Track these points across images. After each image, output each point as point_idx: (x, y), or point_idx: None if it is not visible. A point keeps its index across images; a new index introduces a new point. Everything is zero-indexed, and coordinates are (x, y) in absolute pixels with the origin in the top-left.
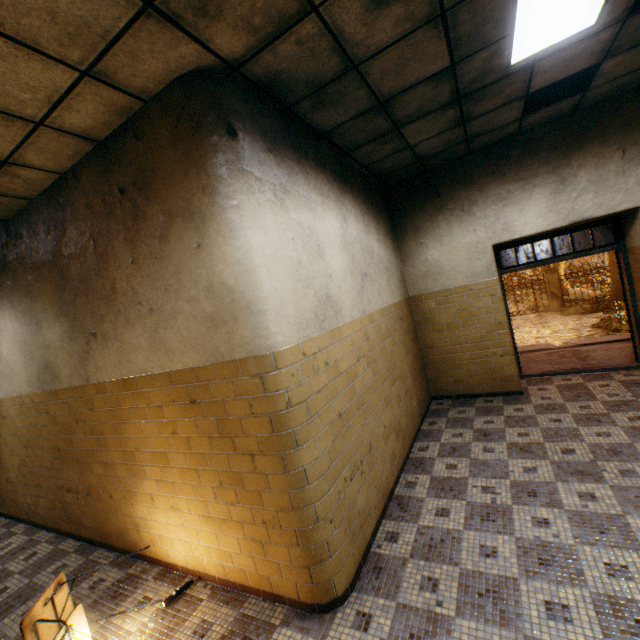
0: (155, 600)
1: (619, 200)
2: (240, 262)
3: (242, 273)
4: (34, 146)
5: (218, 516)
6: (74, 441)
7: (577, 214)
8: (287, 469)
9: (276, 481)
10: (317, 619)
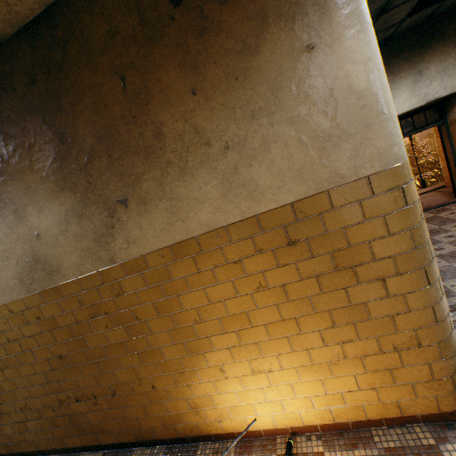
0: None
1: None
2: (372, 60)
3: (375, 72)
4: None
5: (325, 361)
6: (87, 340)
7: (430, 96)
8: (428, 283)
9: (416, 299)
10: None
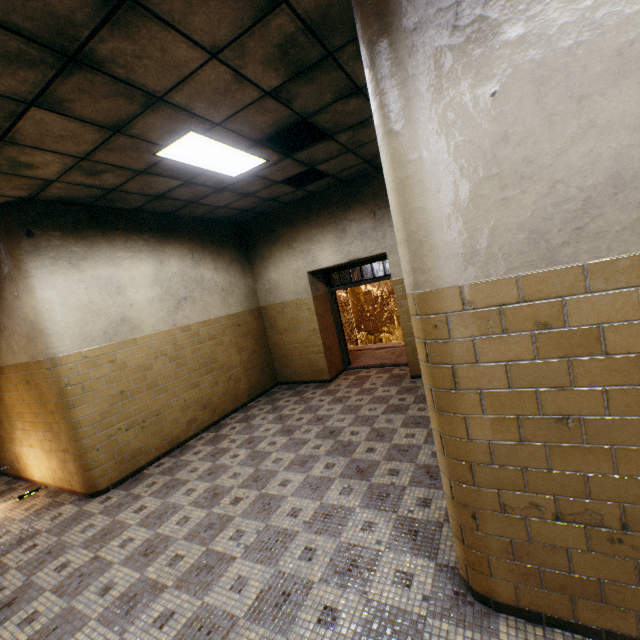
0: (17, 497)
1: (374, 247)
2: (36, 307)
3: (37, 313)
4: None
5: (48, 448)
6: None
7: (353, 255)
8: (68, 420)
9: (64, 426)
10: (87, 500)
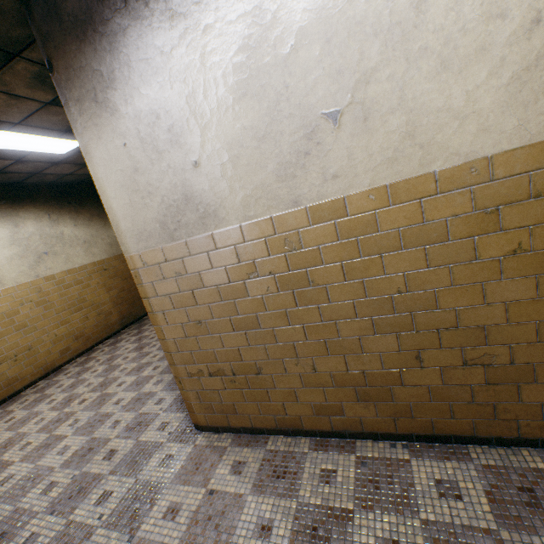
0: None
1: None
2: None
3: None
4: None
5: None
6: None
7: None
8: None
9: None
10: None
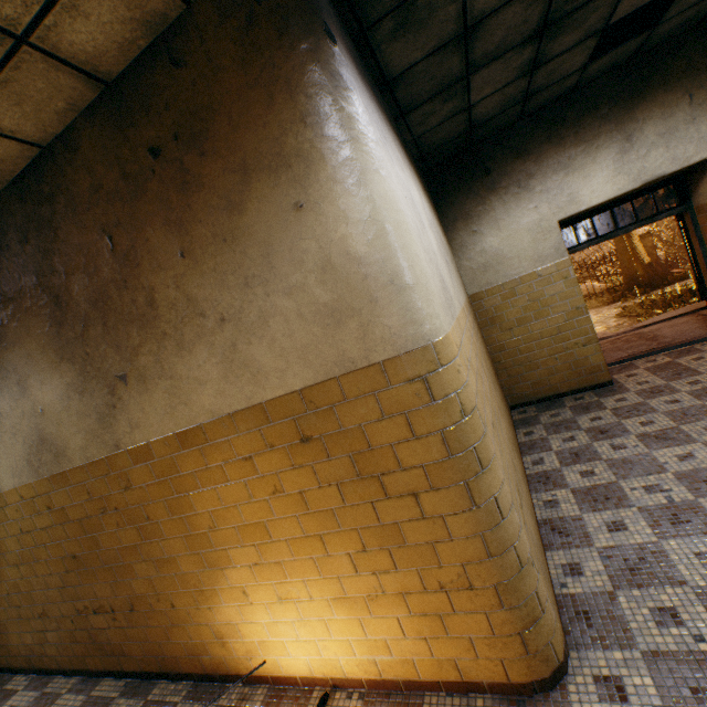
0: None
1: (692, 151)
2: (372, 218)
3: (377, 234)
4: (7, 89)
5: (361, 594)
6: (100, 540)
7: (649, 173)
8: (474, 503)
9: (459, 524)
10: (544, 702)
